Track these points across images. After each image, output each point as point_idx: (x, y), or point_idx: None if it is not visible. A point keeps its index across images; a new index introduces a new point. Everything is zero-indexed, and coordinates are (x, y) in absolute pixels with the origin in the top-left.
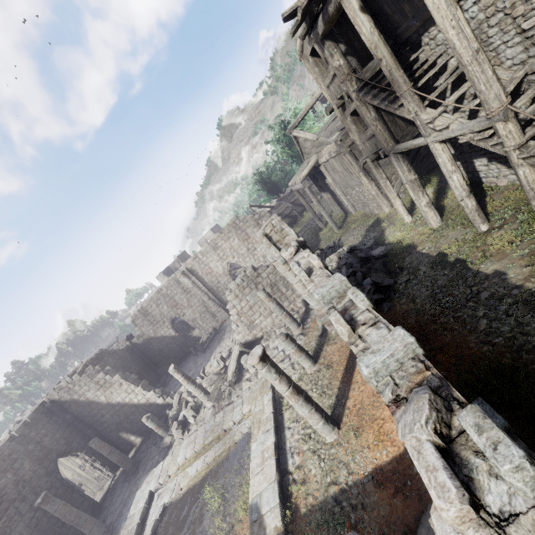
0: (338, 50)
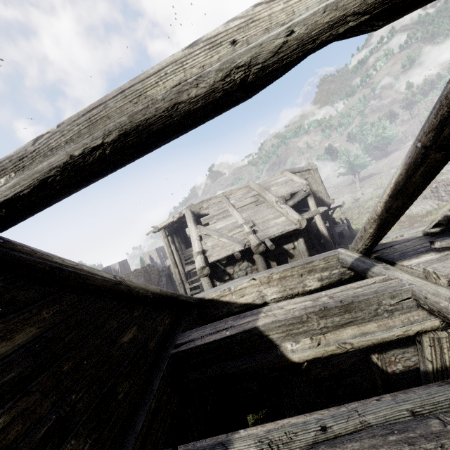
0: (177, 240)
